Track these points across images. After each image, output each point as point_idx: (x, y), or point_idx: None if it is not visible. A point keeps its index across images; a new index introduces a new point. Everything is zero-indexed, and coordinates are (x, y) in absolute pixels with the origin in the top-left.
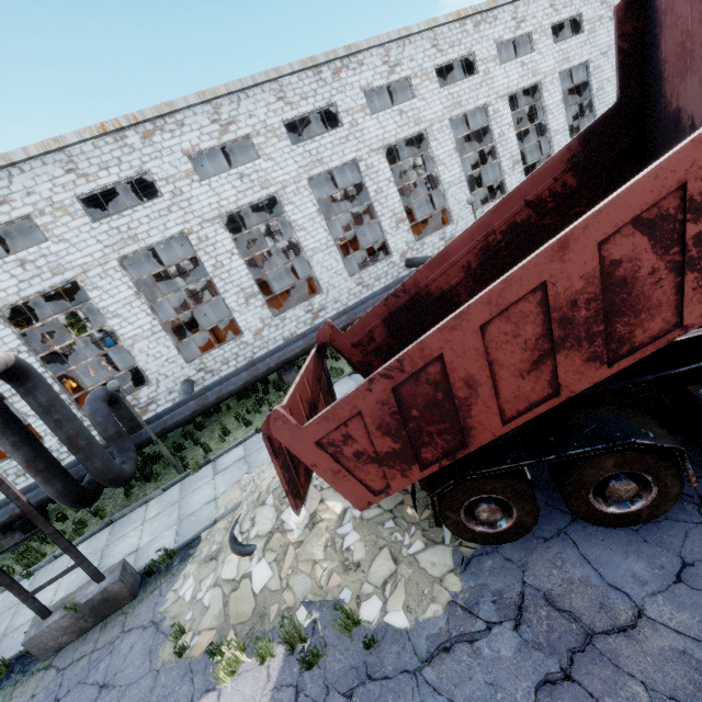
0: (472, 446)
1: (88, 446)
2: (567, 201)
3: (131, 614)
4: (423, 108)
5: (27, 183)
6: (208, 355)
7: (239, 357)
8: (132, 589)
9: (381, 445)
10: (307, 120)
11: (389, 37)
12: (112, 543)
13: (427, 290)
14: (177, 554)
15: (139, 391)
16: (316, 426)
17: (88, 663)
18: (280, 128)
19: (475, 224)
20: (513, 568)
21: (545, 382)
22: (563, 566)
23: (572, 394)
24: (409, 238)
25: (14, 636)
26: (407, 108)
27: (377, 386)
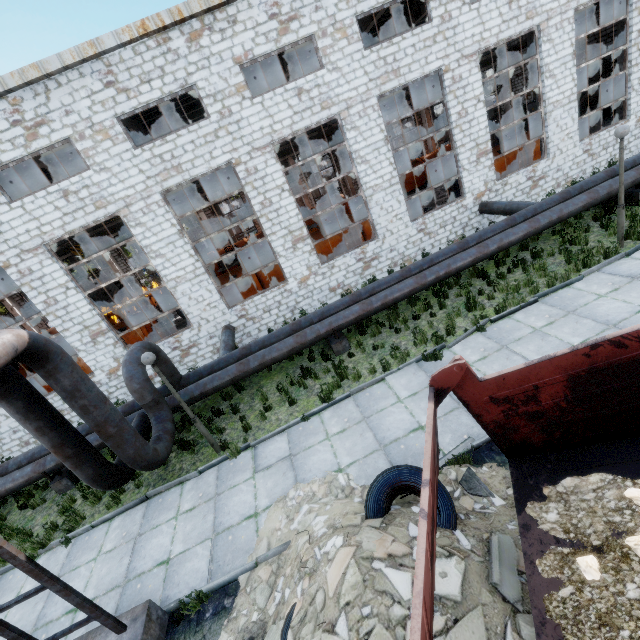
0: None
1: (118, 434)
2: None
3: None
4: None
5: (65, 100)
6: (250, 302)
7: (282, 305)
8: None
9: None
10: (377, 17)
11: None
12: (144, 533)
13: None
14: (210, 597)
15: (181, 333)
16: None
17: None
18: (351, 26)
19: None
20: None
21: None
22: None
23: None
24: (489, 176)
25: (42, 637)
26: None
27: None
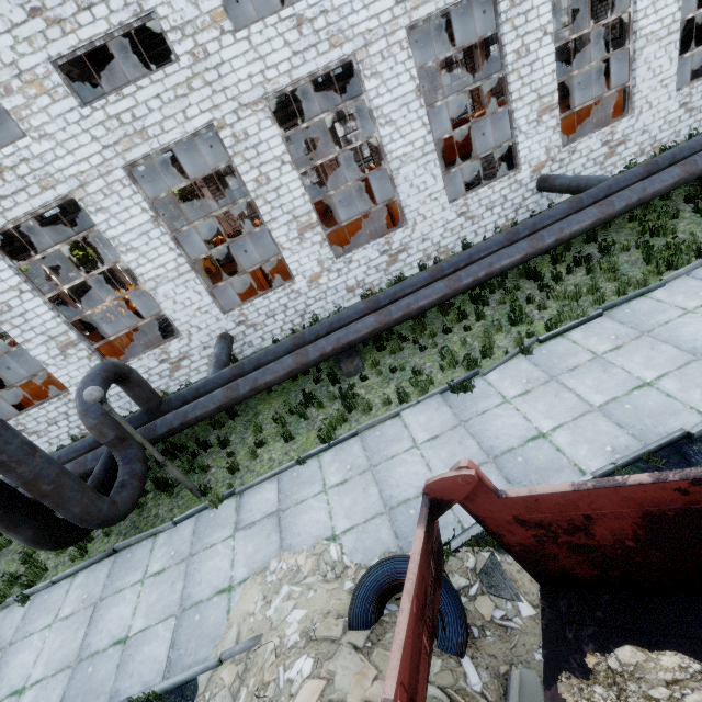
0: None
1: (55, 492)
2: None
3: None
4: None
5: None
6: (250, 306)
7: (288, 309)
8: None
9: None
10: None
11: None
12: (106, 598)
13: None
14: (164, 698)
15: (169, 344)
16: None
17: None
18: None
19: None
20: None
21: None
22: None
23: None
24: (553, 141)
25: None
26: None
27: None
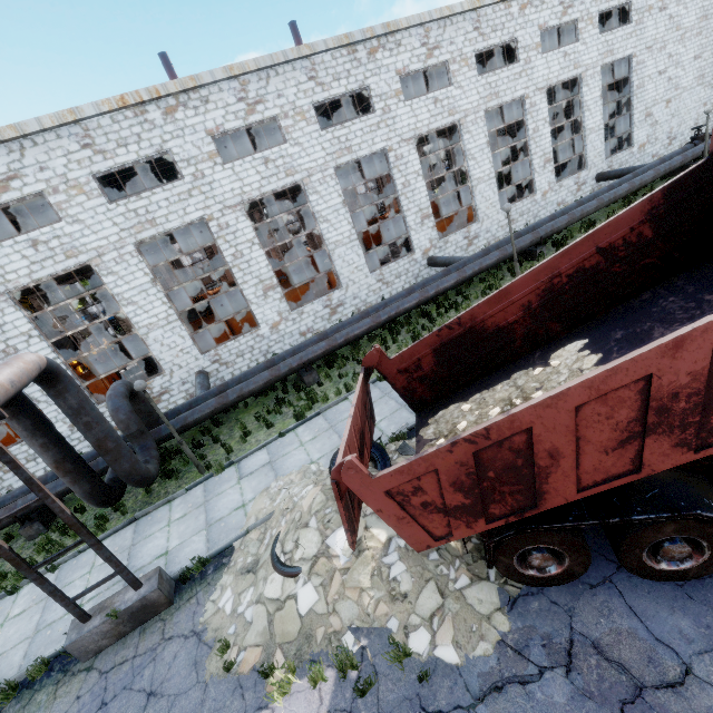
0: (542, 508)
1: (116, 449)
2: (640, 251)
3: (169, 621)
4: (459, 96)
5: (40, 157)
6: (224, 347)
7: (255, 350)
8: (169, 596)
9: (451, 499)
10: None
11: (431, 17)
12: (138, 543)
13: (482, 324)
14: (210, 562)
15: (153, 380)
16: (389, 477)
17: (131, 668)
18: (309, 111)
19: (542, 265)
20: (560, 612)
21: (628, 459)
22: (610, 616)
23: (652, 472)
24: (433, 235)
25: (48, 633)
26: (442, 95)
27: (459, 449)
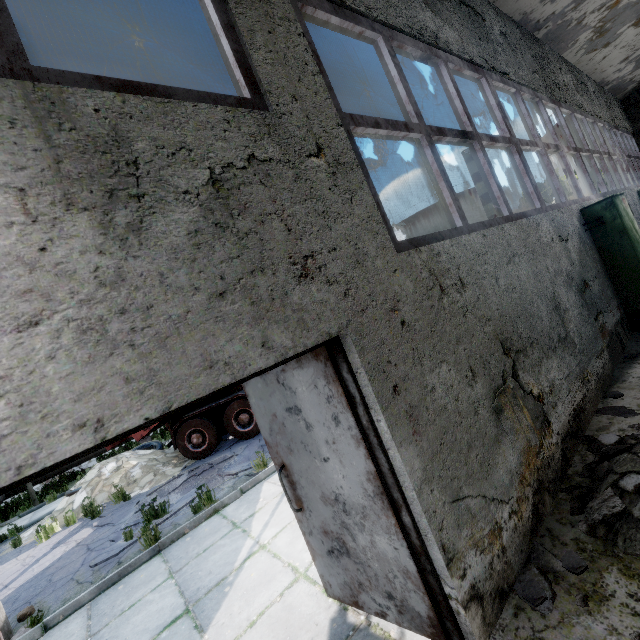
0: None
1: None
2: None
3: None
4: None
5: None
6: None
7: None
8: None
9: None
10: None
11: None
12: None
13: None
14: (23, 530)
15: None
16: None
17: None
18: None
19: None
20: (204, 462)
21: None
22: (221, 454)
23: None
24: None
25: None
26: None
27: None
